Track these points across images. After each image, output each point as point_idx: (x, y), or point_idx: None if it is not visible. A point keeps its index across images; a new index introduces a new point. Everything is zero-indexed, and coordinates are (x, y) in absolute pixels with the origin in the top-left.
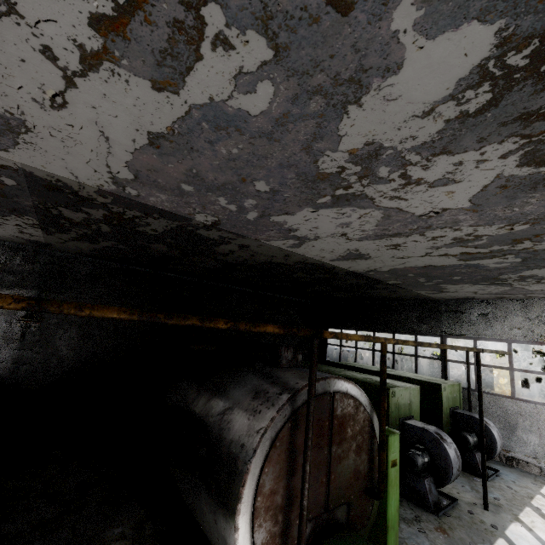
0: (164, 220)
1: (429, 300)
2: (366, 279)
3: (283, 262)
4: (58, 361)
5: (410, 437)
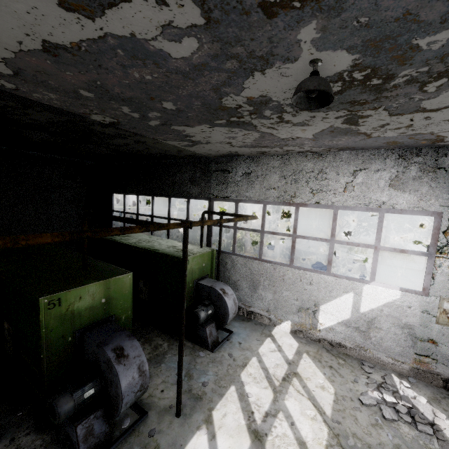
0: None
1: (201, 157)
2: (48, 110)
3: None
4: None
5: (89, 354)
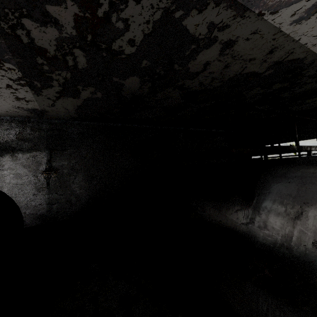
0: (148, 2)
1: None
2: None
3: (254, 70)
4: (76, 198)
5: None
